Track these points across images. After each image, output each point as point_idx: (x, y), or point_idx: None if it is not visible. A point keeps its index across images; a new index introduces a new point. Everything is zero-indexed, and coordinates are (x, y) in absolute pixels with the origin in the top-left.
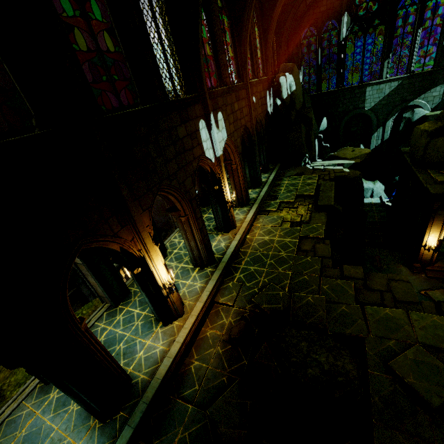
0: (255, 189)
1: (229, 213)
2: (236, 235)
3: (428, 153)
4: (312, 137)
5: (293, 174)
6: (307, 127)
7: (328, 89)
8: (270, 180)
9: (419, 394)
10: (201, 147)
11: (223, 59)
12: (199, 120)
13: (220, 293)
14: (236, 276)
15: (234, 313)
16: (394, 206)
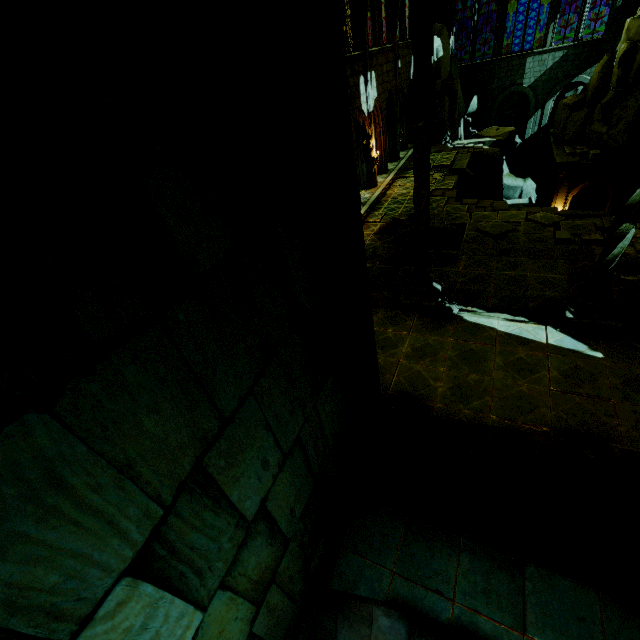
0: (393, 163)
1: (373, 170)
2: (379, 189)
3: (567, 129)
4: (456, 114)
5: (432, 152)
6: (452, 101)
7: (483, 59)
8: (409, 155)
9: (489, 233)
10: (360, 99)
11: (379, 20)
12: (360, 75)
13: (369, 218)
14: (380, 211)
15: (381, 225)
16: (537, 199)
